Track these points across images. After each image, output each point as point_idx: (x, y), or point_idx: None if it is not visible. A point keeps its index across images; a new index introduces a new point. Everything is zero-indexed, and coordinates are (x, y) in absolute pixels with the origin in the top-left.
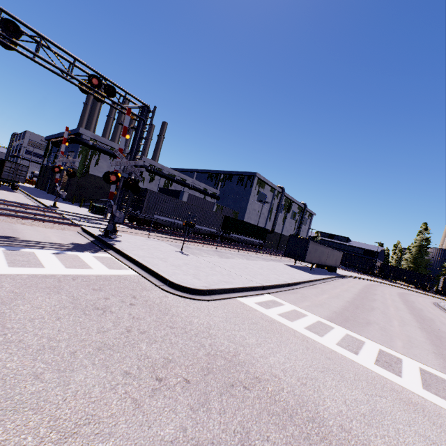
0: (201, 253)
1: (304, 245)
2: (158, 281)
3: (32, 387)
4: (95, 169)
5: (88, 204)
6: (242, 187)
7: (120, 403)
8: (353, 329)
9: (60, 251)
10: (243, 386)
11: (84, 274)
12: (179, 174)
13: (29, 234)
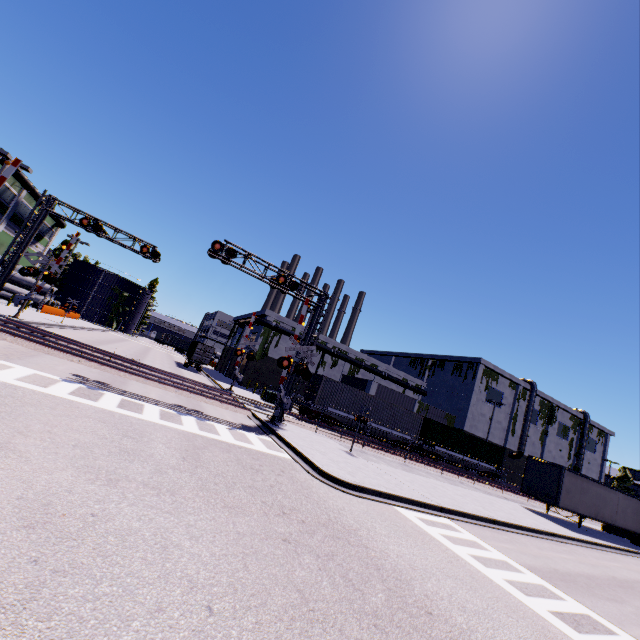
0: (378, 461)
1: (555, 477)
2: (309, 468)
3: (214, 486)
4: (274, 351)
5: (261, 390)
6: (459, 378)
7: (256, 509)
8: (564, 588)
9: (232, 428)
10: (348, 542)
11: (247, 447)
12: (369, 358)
13: (211, 411)
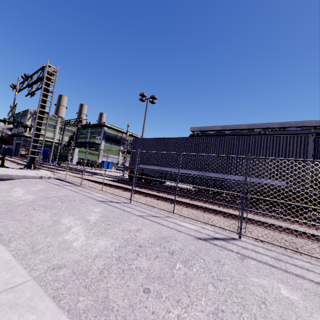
0: (29, 187)
1: None
2: None
3: None
4: None
5: None
6: None
7: None
8: None
9: None
10: None
11: None
12: None
13: None
